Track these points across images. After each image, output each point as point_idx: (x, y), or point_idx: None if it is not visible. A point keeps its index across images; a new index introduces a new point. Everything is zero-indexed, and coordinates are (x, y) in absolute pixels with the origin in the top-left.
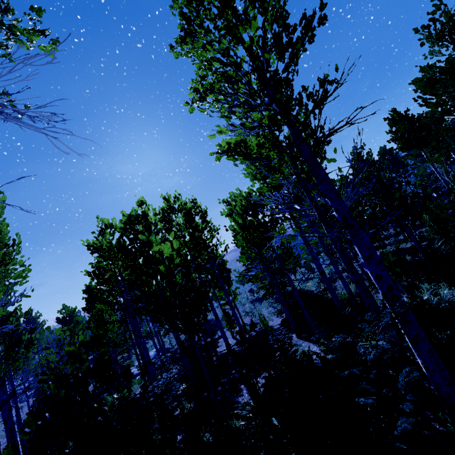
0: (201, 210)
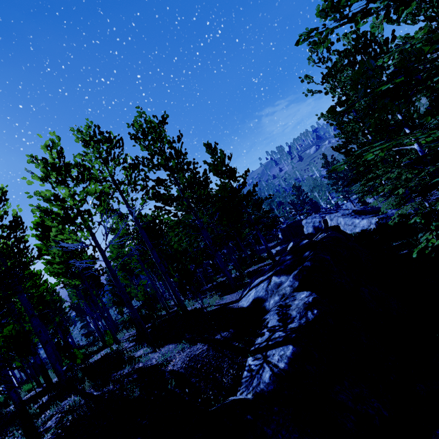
0: (57, 293)
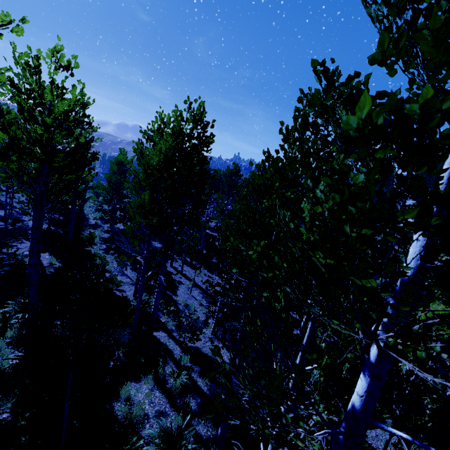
0: None
